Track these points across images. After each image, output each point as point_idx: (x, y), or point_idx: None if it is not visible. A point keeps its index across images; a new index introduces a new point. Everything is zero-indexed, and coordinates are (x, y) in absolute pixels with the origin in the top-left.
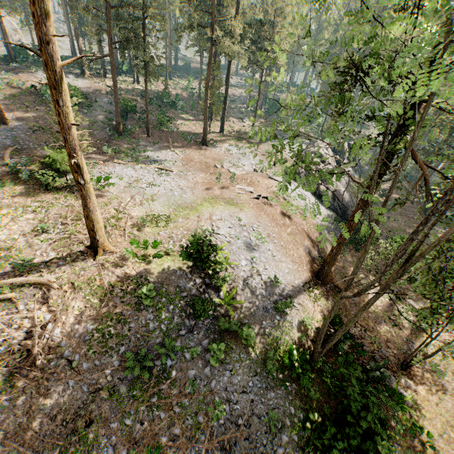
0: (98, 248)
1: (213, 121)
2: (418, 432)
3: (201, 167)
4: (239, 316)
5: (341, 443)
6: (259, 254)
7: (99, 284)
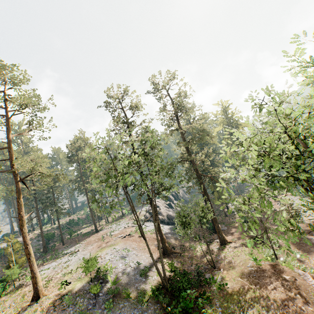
0: (39, 295)
1: (101, 220)
2: (225, 288)
3: (95, 241)
4: (121, 287)
5: (173, 303)
6: (128, 258)
7: (41, 309)
